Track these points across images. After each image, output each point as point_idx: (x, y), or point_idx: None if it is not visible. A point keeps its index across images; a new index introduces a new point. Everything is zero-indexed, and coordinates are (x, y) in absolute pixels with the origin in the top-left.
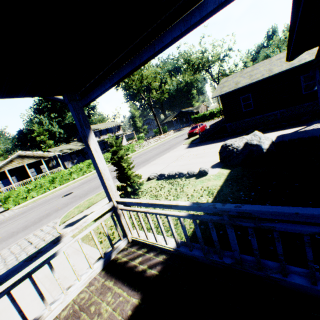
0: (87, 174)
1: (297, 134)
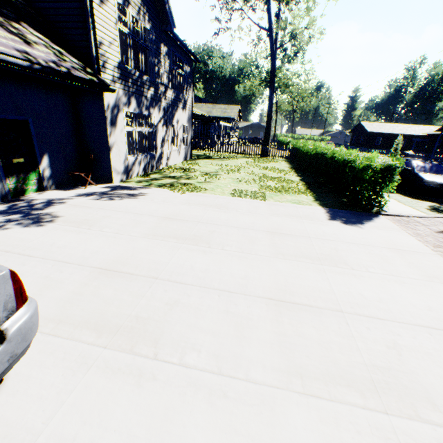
0: None
1: None
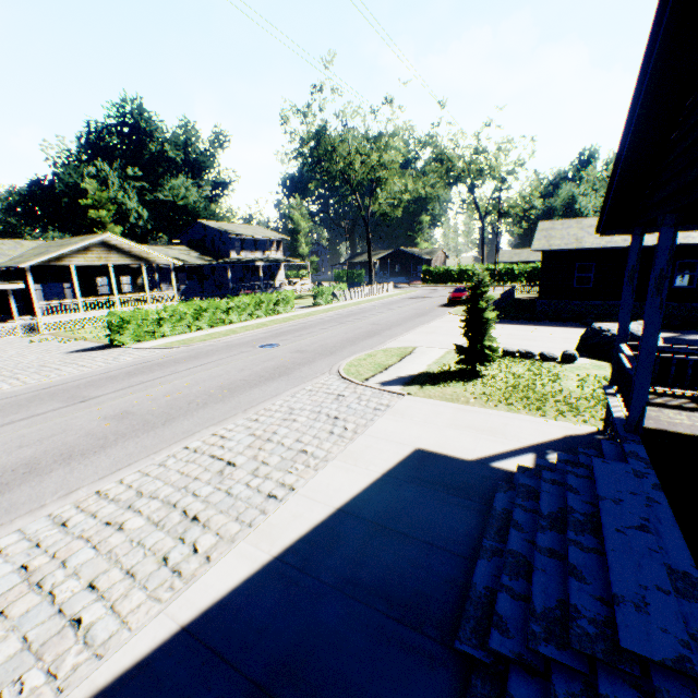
0: (253, 320)
1: (675, 341)
